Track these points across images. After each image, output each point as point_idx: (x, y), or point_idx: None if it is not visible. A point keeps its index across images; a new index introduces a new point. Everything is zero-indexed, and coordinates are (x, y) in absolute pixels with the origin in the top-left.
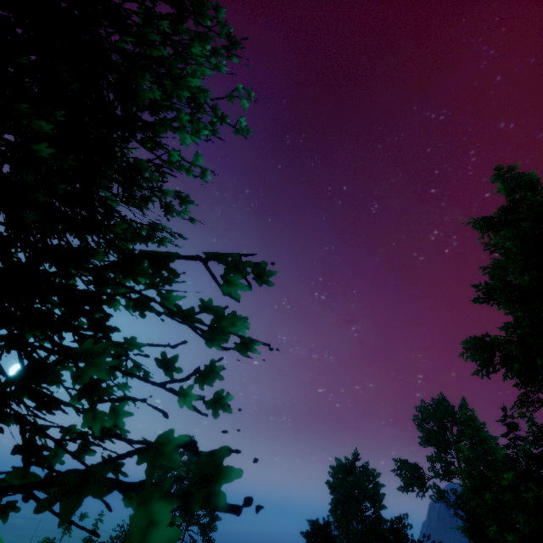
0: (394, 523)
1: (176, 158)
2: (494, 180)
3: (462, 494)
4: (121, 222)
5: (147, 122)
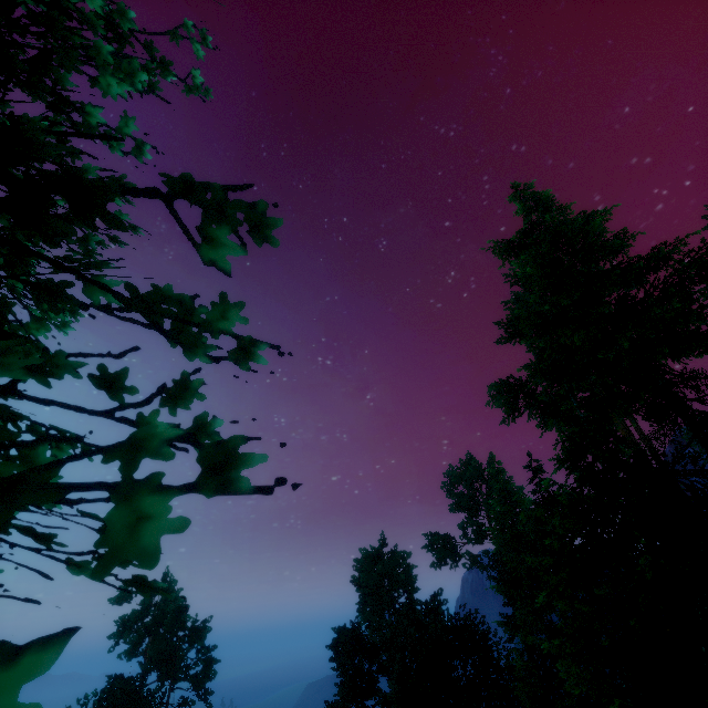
0: (429, 604)
1: (96, 118)
2: (511, 199)
3: (494, 554)
4: (6, 220)
5: (34, 48)
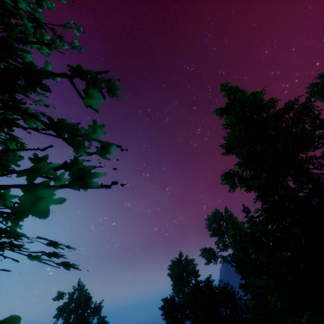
0: (205, 282)
1: (28, 58)
2: (221, 90)
3: (233, 255)
4: None
5: None
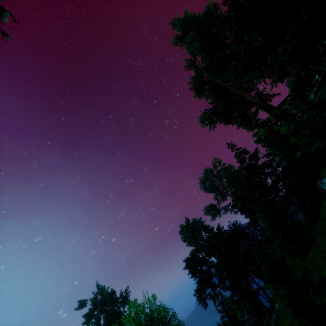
0: (217, 232)
1: None
2: (173, 27)
3: (232, 202)
4: None
5: None
